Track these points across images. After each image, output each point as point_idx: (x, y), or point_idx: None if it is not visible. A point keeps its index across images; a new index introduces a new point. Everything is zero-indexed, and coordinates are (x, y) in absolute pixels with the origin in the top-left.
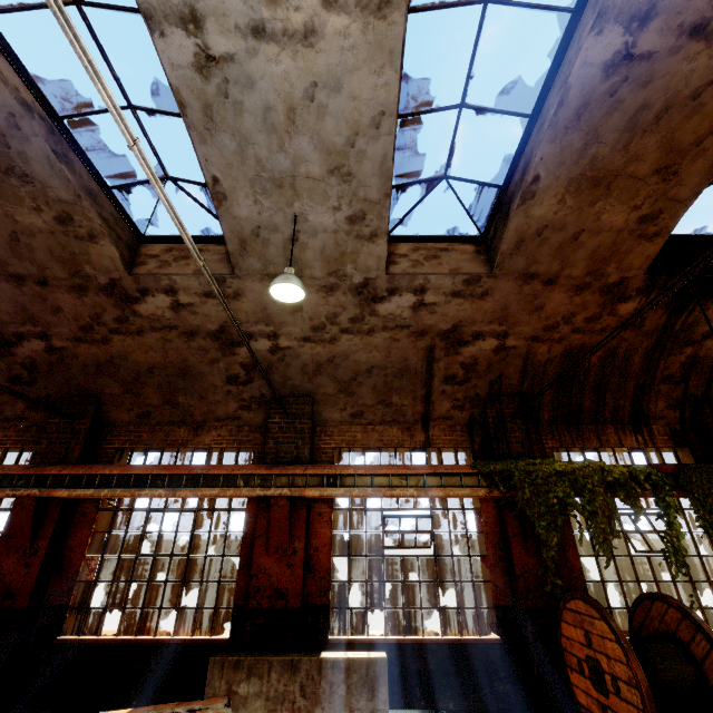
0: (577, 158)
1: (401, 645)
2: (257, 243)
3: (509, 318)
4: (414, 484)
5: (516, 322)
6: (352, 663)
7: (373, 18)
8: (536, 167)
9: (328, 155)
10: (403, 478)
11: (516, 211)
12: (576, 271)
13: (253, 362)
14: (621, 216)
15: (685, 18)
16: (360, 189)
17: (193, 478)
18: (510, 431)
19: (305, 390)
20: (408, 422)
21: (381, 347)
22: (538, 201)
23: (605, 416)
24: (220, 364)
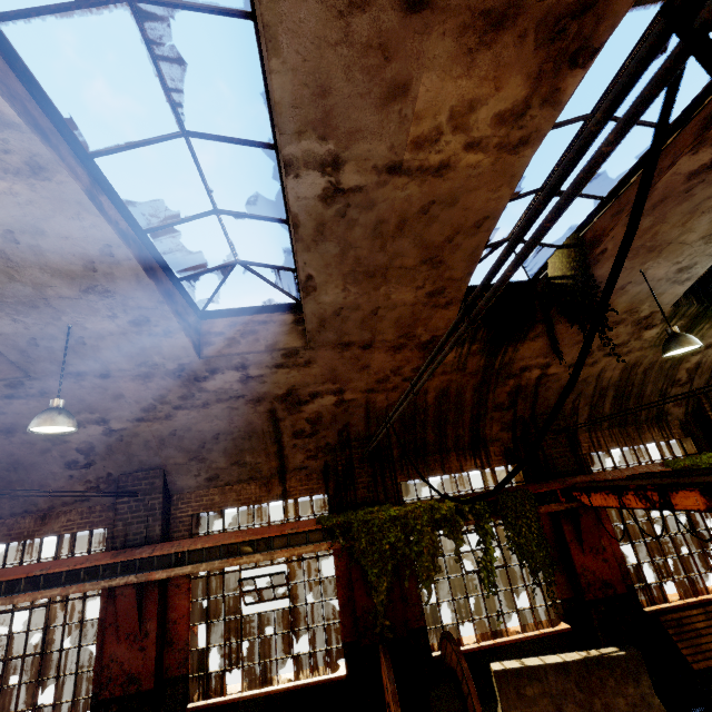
0: (341, 260)
1: (257, 698)
2: (41, 351)
3: (340, 377)
4: (262, 548)
5: (348, 380)
6: None
7: (35, 180)
8: (304, 269)
9: (72, 279)
10: (251, 544)
11: (305, 300)
12: (388, 336)
13: (89, 446)
14: (409, 294)
15: (376, 162)
16: (128, 301)
17: (33, 580)
18: (358, 477)
19: (154, 463)
20: (265, 478)
21: (221, 416)
22: (322, 291)
23: (448, 445)
24: (53, 453)
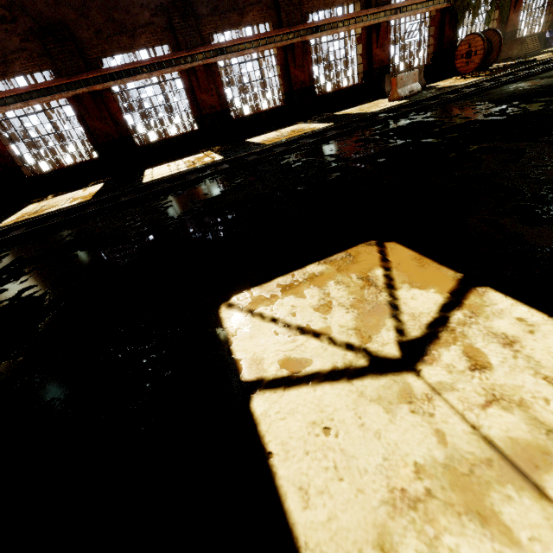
0: None
1: None
2: None
3: None
4: (424, 6)
5: None
6: (416, 68)
7: None
8: None
9: None
10: (421, 4)
11: None
12: None
13: None
14: None
15: None
16: None
17: (352, 20)
18: None
19: None
20: None
21: None
22: None
23: None
24: None
